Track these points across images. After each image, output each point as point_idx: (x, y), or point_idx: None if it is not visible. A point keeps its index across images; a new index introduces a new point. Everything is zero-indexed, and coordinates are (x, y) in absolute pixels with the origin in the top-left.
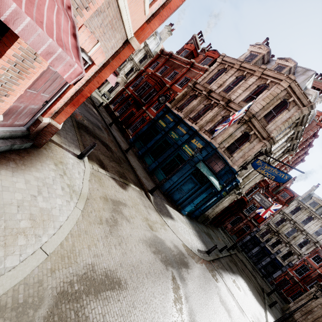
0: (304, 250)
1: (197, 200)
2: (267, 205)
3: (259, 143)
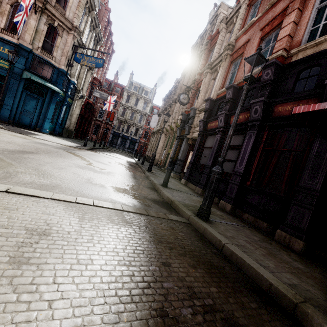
0: (142, 122)
1: (50, 114)
2: (106, 96)
3: (69, 35)
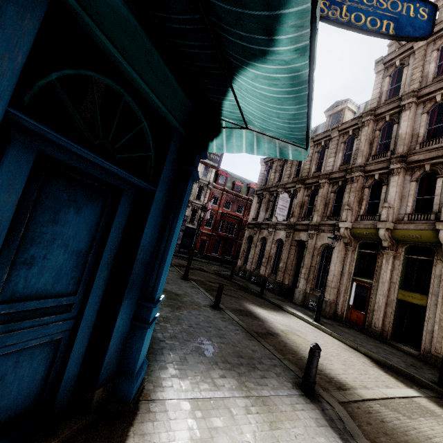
0: (203, 199)
1: (165, 272)
2: (216, 158)
3: None
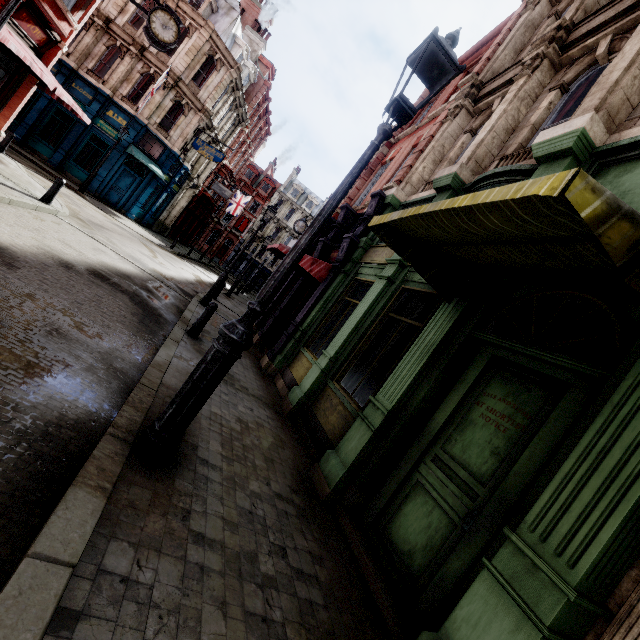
0: None
1: (143, 199)
2: (228, 195)
3: (196, 116)
